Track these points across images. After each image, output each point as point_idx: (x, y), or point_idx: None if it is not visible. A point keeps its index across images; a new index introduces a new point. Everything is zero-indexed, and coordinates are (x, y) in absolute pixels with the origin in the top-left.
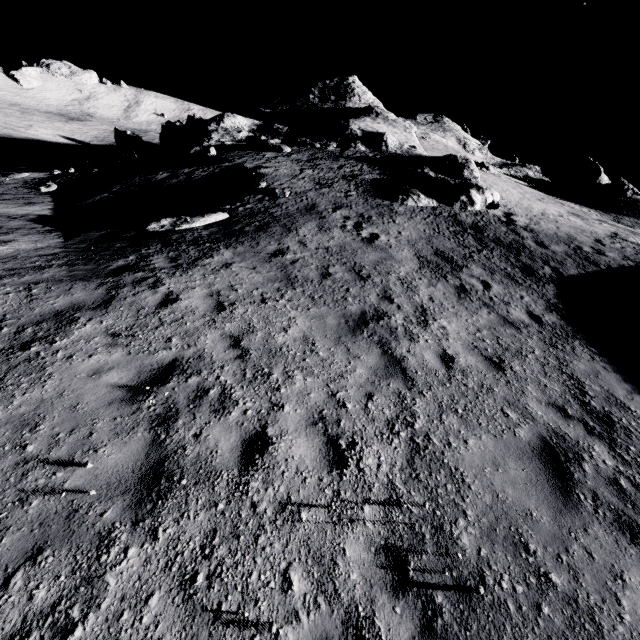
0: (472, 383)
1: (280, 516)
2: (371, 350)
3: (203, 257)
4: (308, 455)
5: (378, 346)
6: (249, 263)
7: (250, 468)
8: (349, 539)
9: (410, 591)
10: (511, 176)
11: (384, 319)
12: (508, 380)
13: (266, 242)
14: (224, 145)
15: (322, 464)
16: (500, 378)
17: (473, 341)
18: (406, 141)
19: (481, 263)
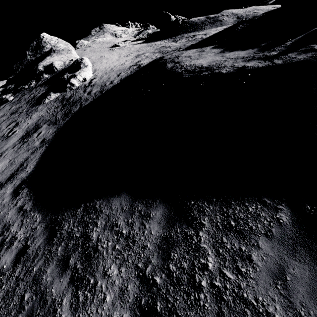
0: None
1: None
2: None
3: None
4: None
5: None
6: None
7: None
8: None
9: None
10: (138, 40)
11: None
12: None
13: None
14: None
15: None
16: None
17: (1, 168)
18: (67, 59)
19: (50, 121)
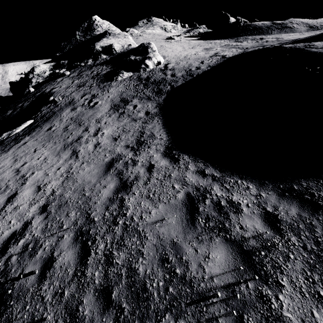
0: (100, 150)
1: (13, 210)
2: (68, 153)
3: (16, 144)
4: (28, 193)
5: (72, 150)
6: (35, 138)
7: (8, 203)
8: (32, 208)
9: (45, 212)
10: (190, 37)
11: (80, 139)
12: (116, 143)
13: (45, 126)
14: (39, 83)
15: (32, 193)
16: (113, 144)
17: (112, 134)
18: (125, 43)
19: (139, 97)
